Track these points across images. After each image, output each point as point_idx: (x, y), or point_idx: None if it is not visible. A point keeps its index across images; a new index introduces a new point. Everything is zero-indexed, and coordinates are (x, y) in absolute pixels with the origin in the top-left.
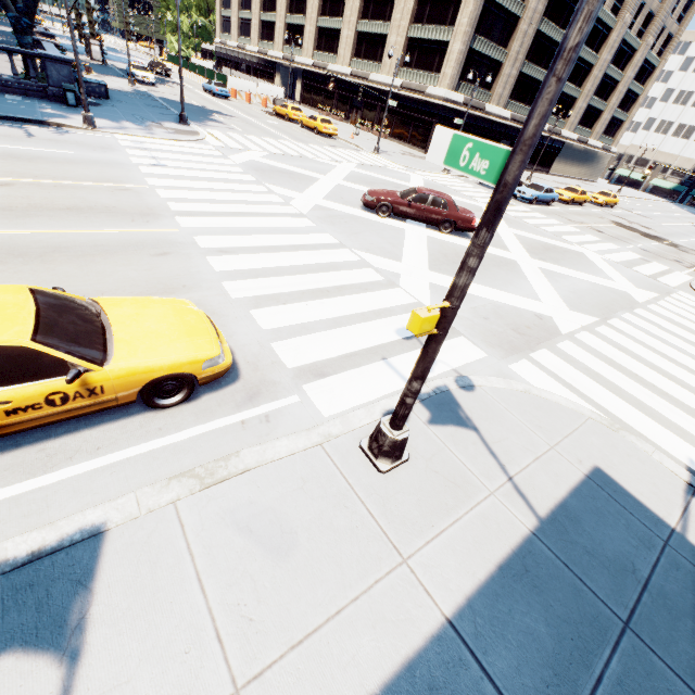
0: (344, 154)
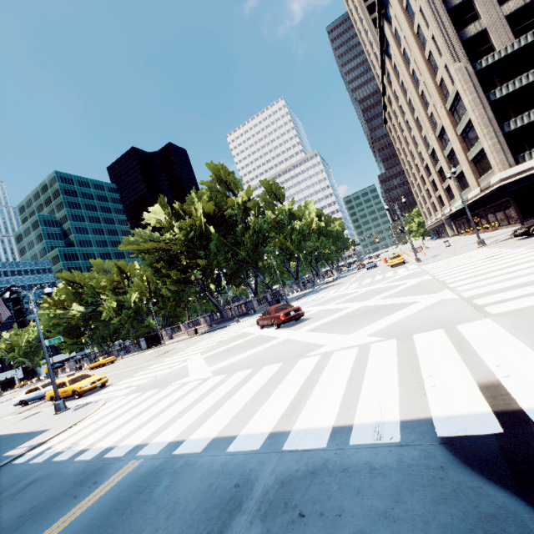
0: (370, 279)
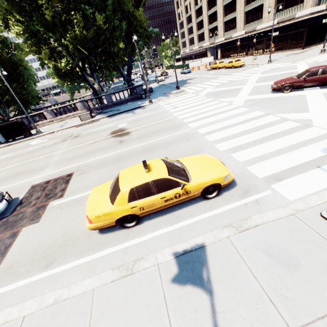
0: (251, 71)
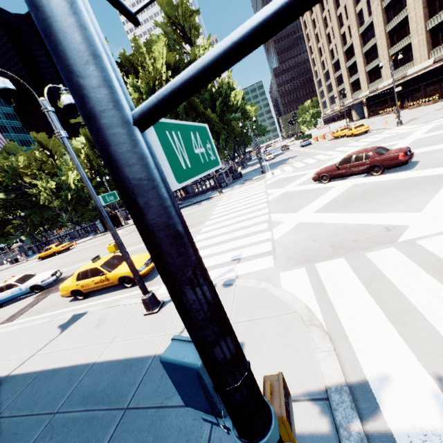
0: (360, 143)
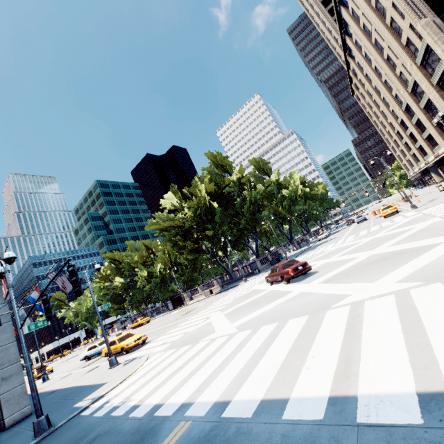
0: (366, 231)
